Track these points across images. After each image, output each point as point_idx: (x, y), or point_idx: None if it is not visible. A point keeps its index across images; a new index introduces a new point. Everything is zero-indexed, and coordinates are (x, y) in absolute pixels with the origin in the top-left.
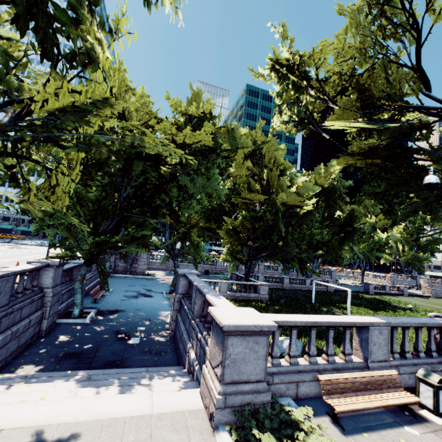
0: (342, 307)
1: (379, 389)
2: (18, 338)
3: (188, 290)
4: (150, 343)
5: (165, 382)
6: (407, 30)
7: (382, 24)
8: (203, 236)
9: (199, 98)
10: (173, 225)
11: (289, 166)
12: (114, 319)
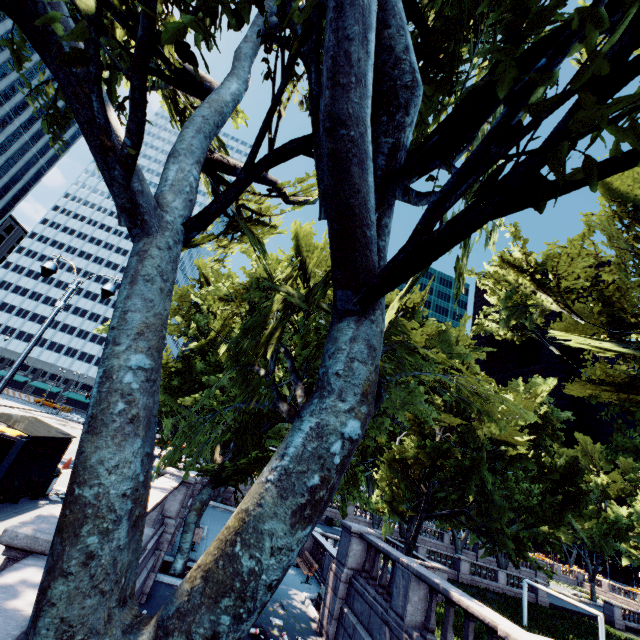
0: None
1: None
2: None
3: (366, 564)
4: None
5: None
6: None
7: (635, 237)
8: None
9: None
10: None
11: (487, 379)
12: None
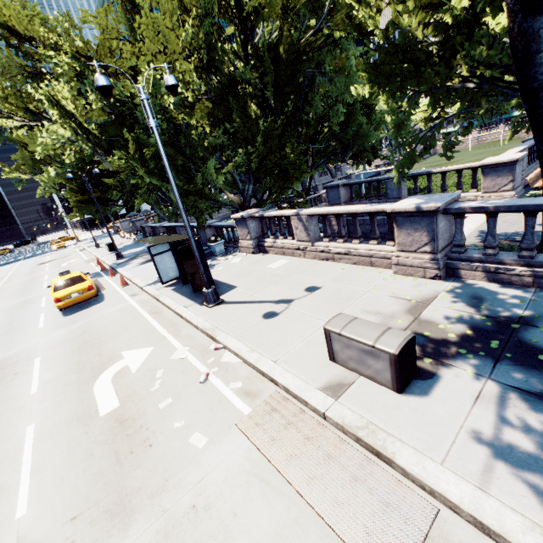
0: None
1: (539, 178)
2: None
3: (353, 195)
4: None
5: None
6: None
7: None
8: None
9: None
10: None
11: None
12: None
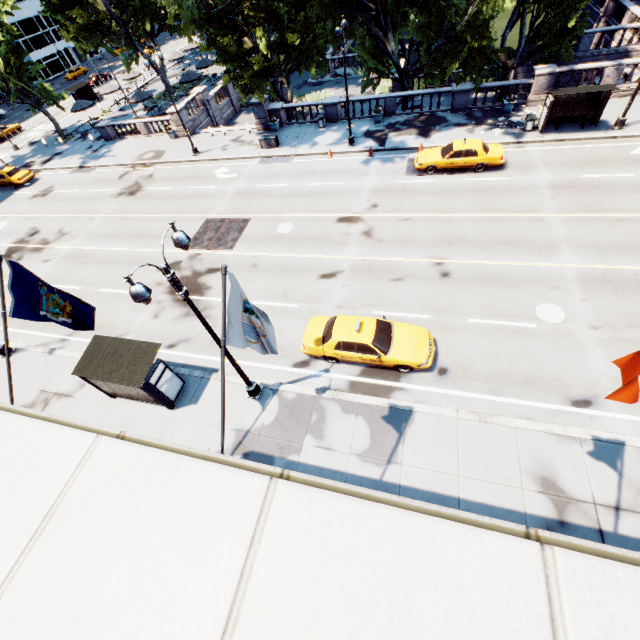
0: None
1: None
2: None
3: None
4: None
5: None
6: None
7: None
8: None
9: None
10: None
11: None
12: None
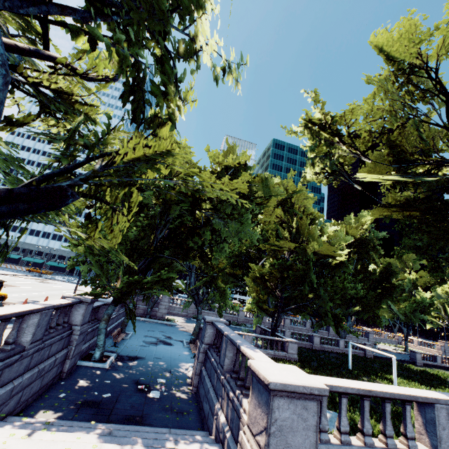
0: (386, 378)
1: None
2: (42, 378)
3: (215, 340)
4: (171, 399)
5: (192, 448)
6: (435, 94)
7: (409, 90)
8: (227, 282)
9: (234, 150)
10: (198, 269)
11: (318, 215)
12: (134, 366)
